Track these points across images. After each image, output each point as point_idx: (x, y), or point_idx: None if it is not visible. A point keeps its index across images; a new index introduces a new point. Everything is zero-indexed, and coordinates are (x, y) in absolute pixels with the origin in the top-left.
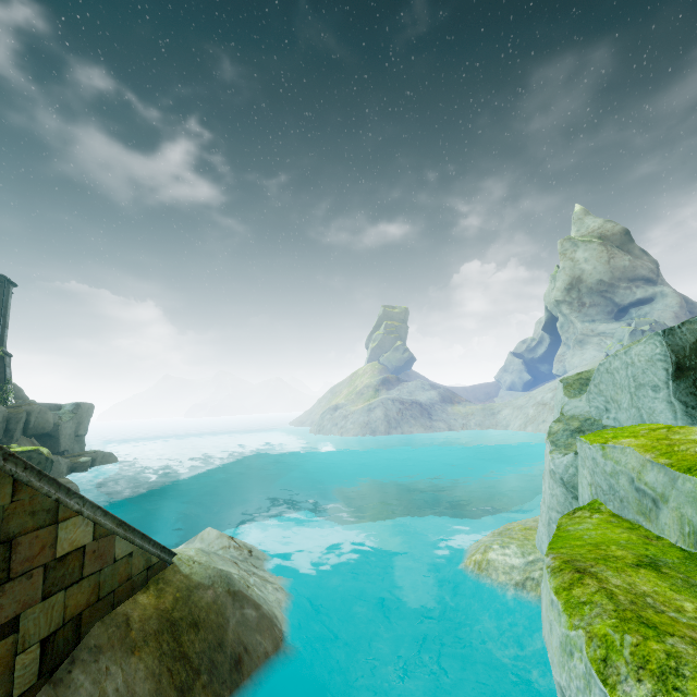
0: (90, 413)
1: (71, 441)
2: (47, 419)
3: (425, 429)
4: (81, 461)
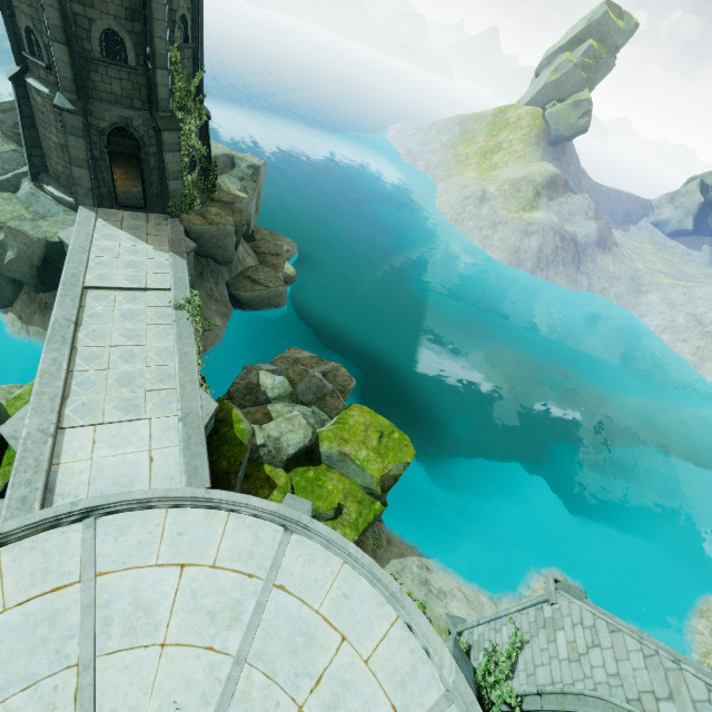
0: (264, 176)
1: (253, 218)
2: (249, 212)
3: (568, 283)
4: (289, 274)
